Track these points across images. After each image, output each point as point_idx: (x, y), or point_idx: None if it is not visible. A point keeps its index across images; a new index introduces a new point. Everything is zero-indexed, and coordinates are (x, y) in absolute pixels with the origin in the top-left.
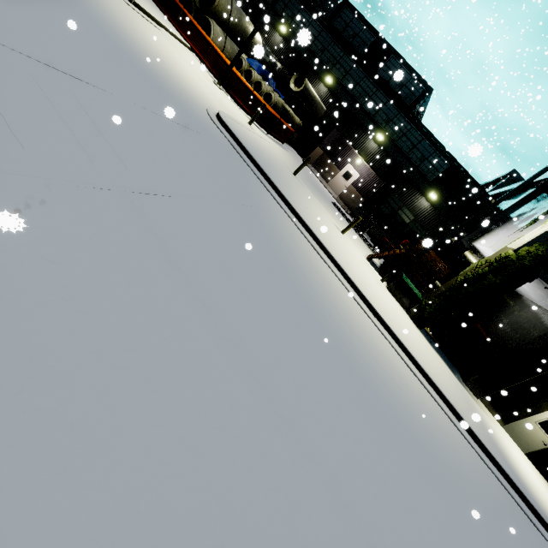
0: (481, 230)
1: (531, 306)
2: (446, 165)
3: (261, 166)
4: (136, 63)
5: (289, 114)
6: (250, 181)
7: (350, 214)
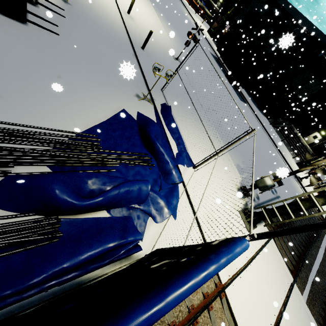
0: None
1: None
2: None
3: (183, 2)
4: None
5: (205, 10)
6: (179, 1)
7: None
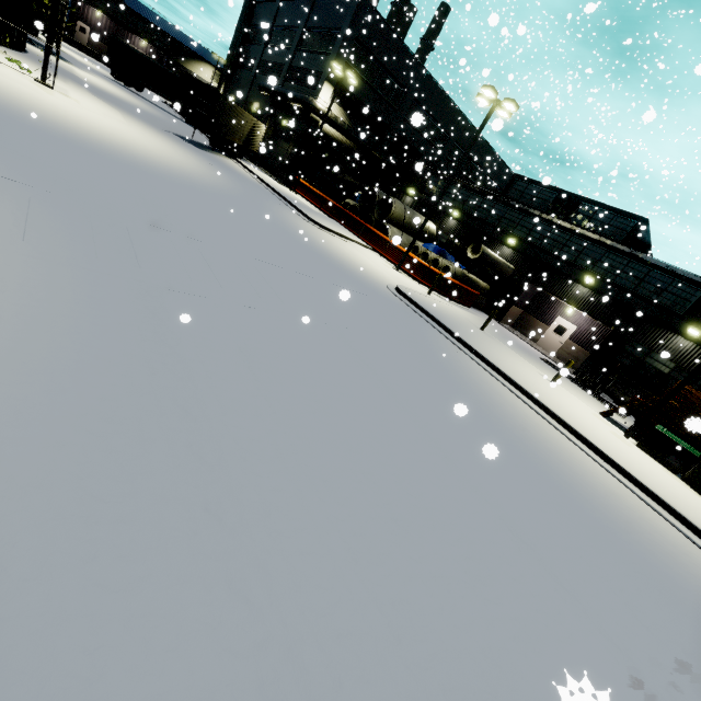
0: None
1: None
2: (699, 292)
3: (439, 320)
4: (333, 263)
5: (472, 280)
6: (428, 331)
7: (574, 373)
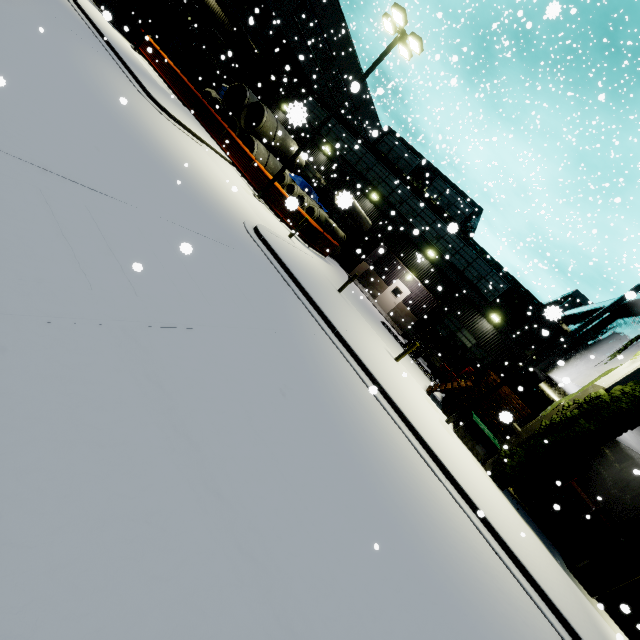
0: (555, 358)
1: (633, 456)
2: (506, 285)
3: (302, 284)
4: (170, 176)
5: (333, 227)
6: (289, 302)
7: (402, 335)
